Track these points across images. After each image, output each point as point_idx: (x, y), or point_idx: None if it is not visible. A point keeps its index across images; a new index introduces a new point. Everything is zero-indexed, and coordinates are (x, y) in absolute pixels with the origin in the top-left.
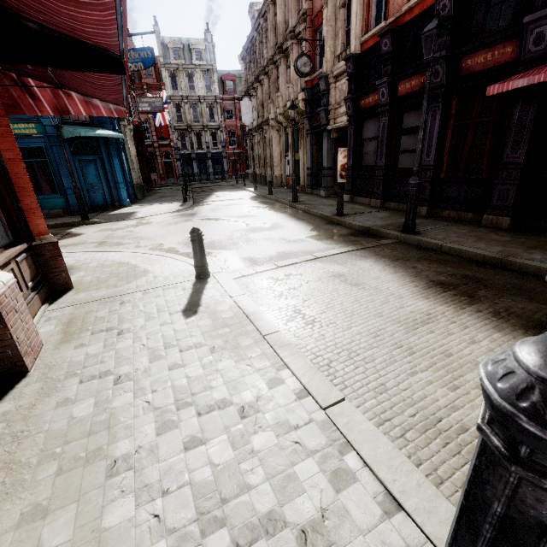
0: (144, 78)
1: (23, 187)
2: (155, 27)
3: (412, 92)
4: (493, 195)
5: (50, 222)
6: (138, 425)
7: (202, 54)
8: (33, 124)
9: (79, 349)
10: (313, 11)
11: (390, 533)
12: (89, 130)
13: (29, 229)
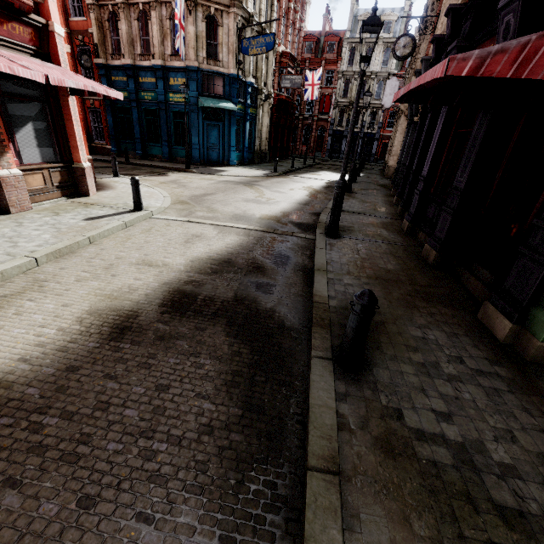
0: (325, 53)
1: (72, 135)
2: (352, 0)
3: None
4: (438, 222)
5: (172, 165)
6: None
7: (391, 25)
8: (185, 95)
9: (35, 214)
10: None
11: None
12: (215, 102)
13: (72, 158)
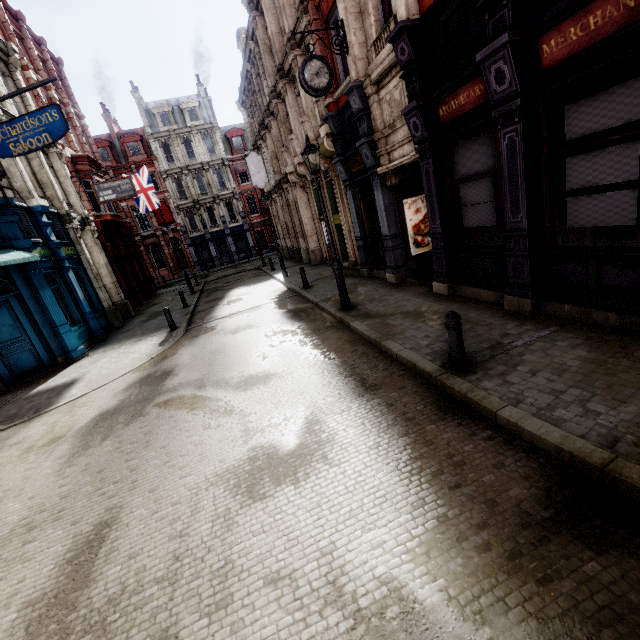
0: (130, 156)
1: None
2: (133, 94)
3: (592, 45)
4: None
5: None
6: None
7: (196, 112)
8: None
9: None
10: None
11: None
12: None
13: None
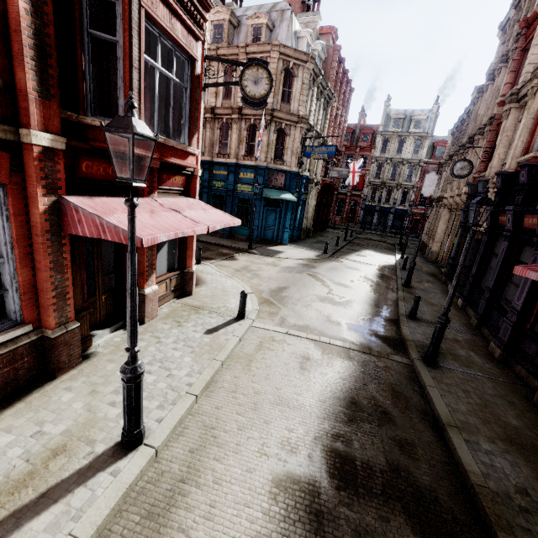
0: (360, 141)
1: (190, 247)
2: (385, 103)
3: (531, 229)
4: None
5: (234, 244)
6: (146, 358)
7: (421, 123)
8: (251, 186)
9: (163, 324)
10: (501, 116)
11: (151, 423)
12: (278, 193)
13: (186, 264)
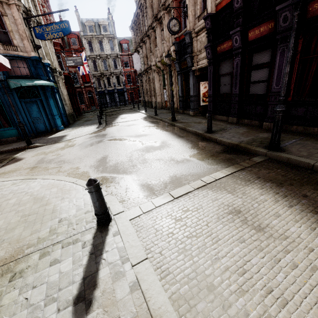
0: (71, 45)
1: None
2: (76, 13)
3: (261, 37)
4: None
5: (5, 148)
6: None
7: (106, 28)
8: None
9: None
10: None
11: None
12: (28, 81)
13: None
